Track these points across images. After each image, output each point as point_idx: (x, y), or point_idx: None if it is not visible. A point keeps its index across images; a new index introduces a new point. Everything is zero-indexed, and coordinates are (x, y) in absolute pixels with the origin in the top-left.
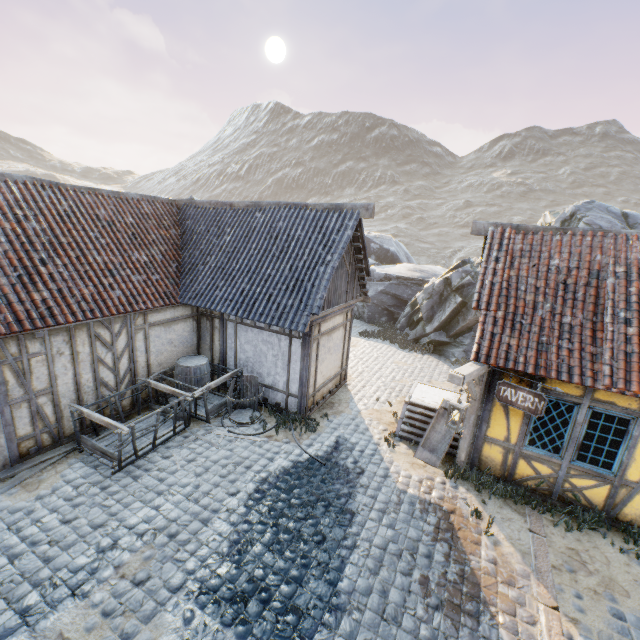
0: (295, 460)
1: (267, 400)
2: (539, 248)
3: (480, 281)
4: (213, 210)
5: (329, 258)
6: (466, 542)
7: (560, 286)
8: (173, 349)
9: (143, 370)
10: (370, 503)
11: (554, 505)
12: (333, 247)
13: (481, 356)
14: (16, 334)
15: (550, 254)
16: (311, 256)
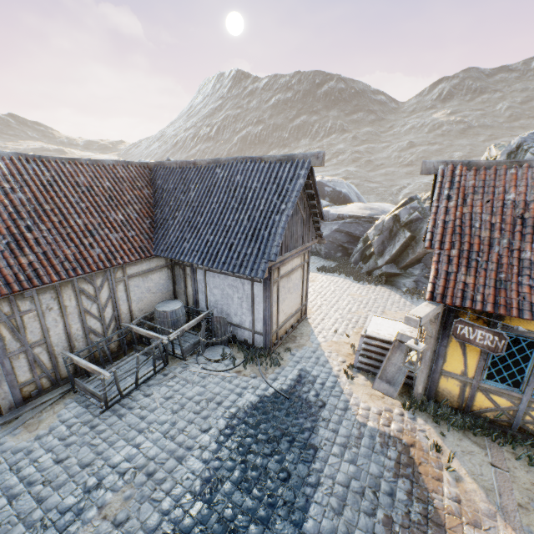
0: (261, 395)
1: (236, 337)
2: (493, 183)
3: (432, 220)
4: (179, 169)
5: (283, 207)
6: (428, 478)
7: (517, 221)
8: (152, 296)
9: (126, 316)
10: (332, 437)
11: (514, 436)
12: (287, 196)
13: (436, 295)
14: (7, 296)
15: (505, 188)
16: (267, 206)
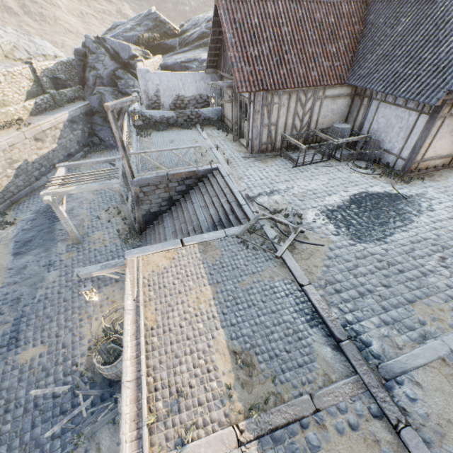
0: (386, 191)
1: (380, 160)
2: None
3: None
4: (396, 2)
5: None
6: None
7: None
8: (331, 116)
9: (313, 125)
10: (428, 223)
11: None
12: None
13: None
14: (272, 91)
15: None
16: None
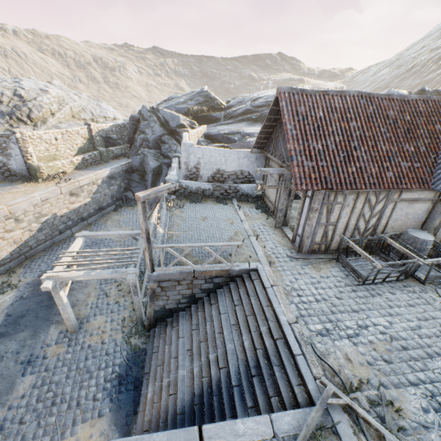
0: None
1: None
2: None
3: None
4: None
5: None
6: None
7: None
8: (405, 220)
9: (380, 228)
10: None
11: None
12: None
13: None
14: (336, 190)
15: None
16: None
